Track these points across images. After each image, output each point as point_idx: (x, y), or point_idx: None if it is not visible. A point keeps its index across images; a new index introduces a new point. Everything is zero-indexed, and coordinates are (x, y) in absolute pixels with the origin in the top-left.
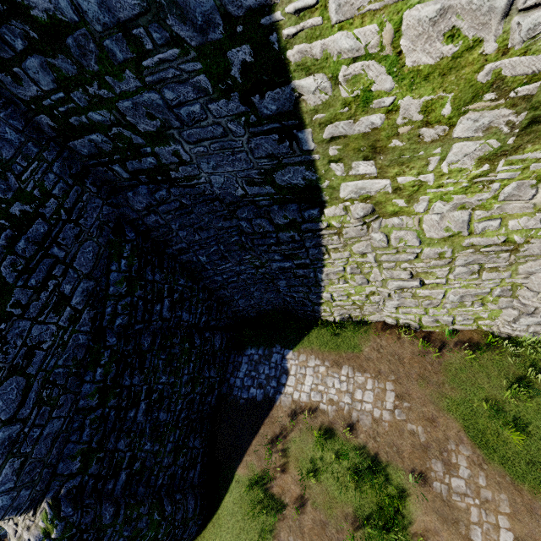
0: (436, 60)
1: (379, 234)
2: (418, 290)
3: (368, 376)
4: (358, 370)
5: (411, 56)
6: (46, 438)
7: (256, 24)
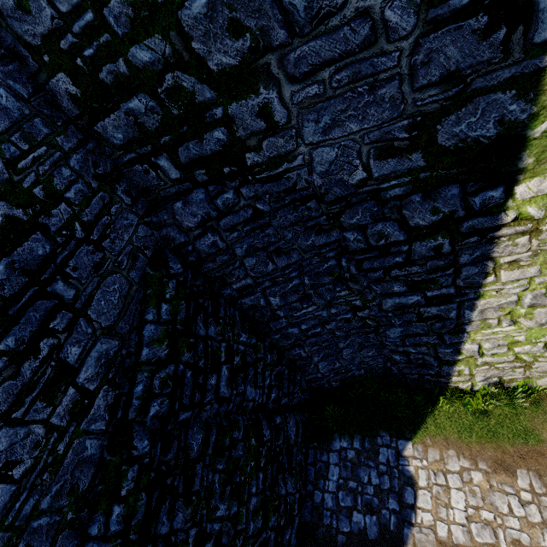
0: None
1: None
2: None
3: None
4: None
5: None
6: None
7: None
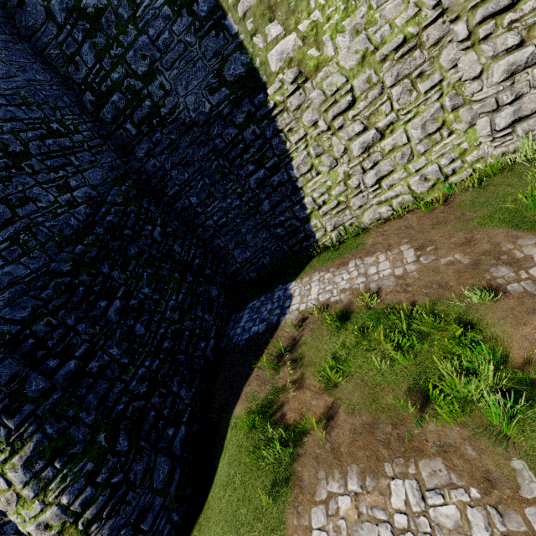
0: None
1: (315, 91)
2: (382, 143)
3: (378, 254)
4: (366, 256)
5: None
6: (5, 275)
7: None
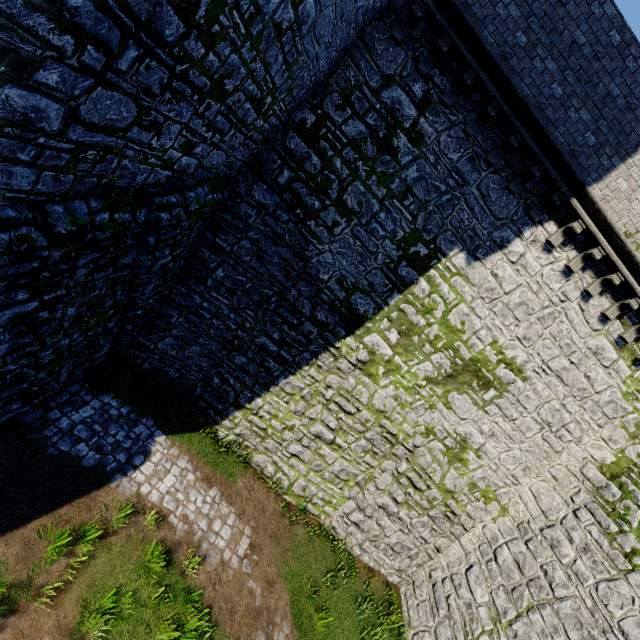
0: (454, 325)
1: (354, 380)
2: (325, 446)
3: (233, 510)
4: (227, 499)
5: (451, 315)
6: (2, 172)
7: (437, 252)
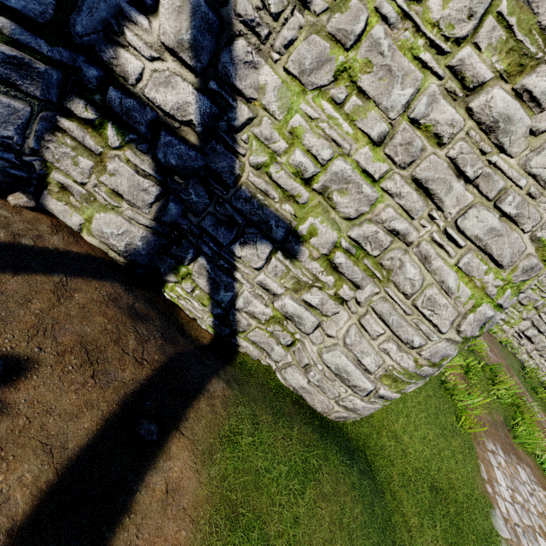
0: None
1: None
2: None
3: None
4: None
5: None
6: None
7: None
